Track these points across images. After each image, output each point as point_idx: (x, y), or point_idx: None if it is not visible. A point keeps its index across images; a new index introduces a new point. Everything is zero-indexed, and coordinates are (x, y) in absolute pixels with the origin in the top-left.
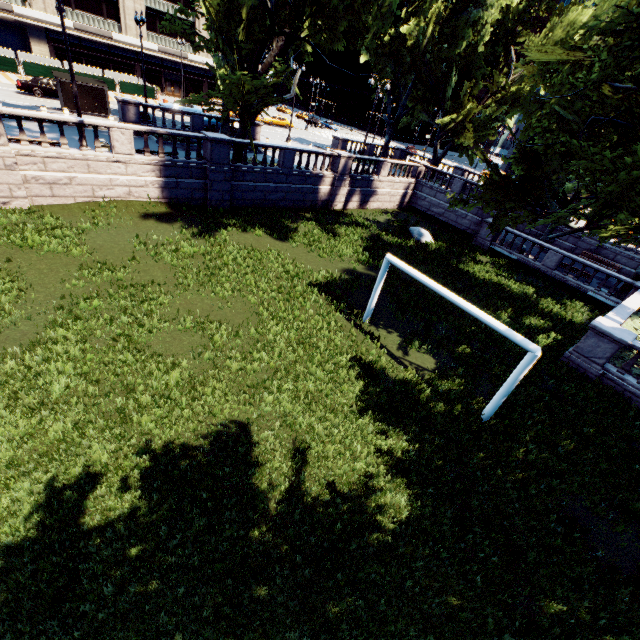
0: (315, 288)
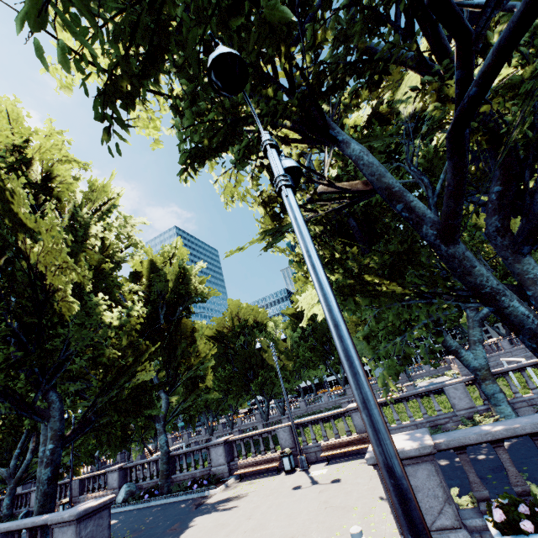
0: None
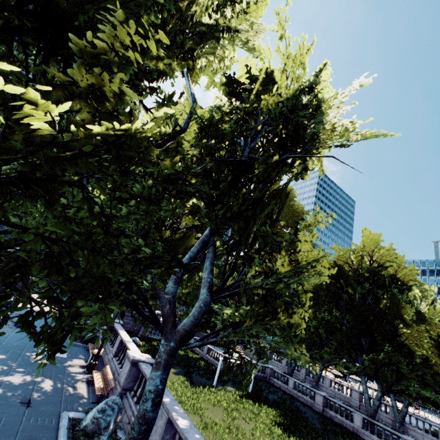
0: (197, 385)
